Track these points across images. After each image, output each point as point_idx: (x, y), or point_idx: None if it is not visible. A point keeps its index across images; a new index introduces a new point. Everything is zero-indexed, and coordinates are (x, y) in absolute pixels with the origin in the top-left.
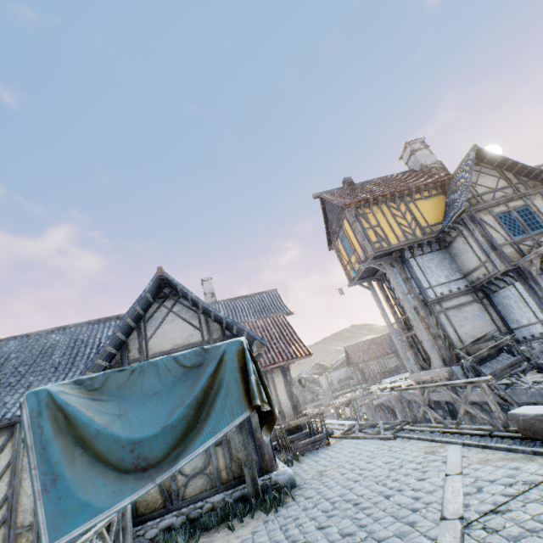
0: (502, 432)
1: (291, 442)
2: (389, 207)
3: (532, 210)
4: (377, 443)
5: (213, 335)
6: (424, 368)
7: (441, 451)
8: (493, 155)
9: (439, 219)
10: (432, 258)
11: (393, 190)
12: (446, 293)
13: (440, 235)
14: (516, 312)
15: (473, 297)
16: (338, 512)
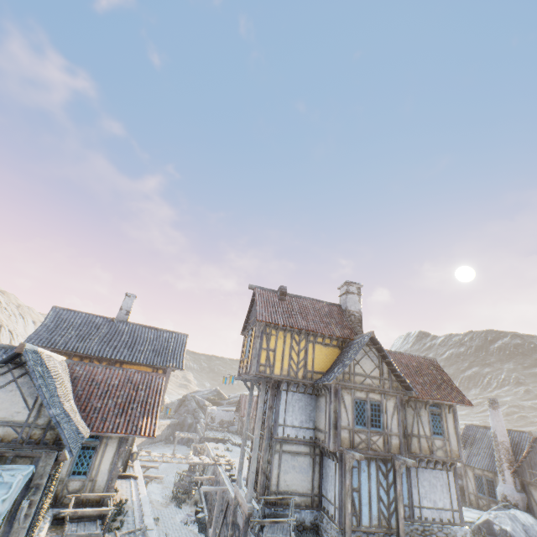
0: None
1: (80, 518)
2: (292, 338)
3: (382, 409)
4: None
5: (39, 420)
6: None
7: None
8: (381, 347)
9: (324, 369)
10: (301, 399)
11: (305, 324)
12: (293, 436)
13: (315, 385)
14: (329, 484)
15: (310, 450)
16: None
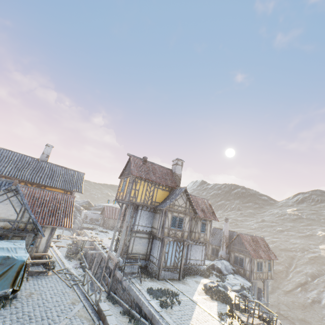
0: (96, 306)
1: (32, 264)
2: (148, 185)
3: (183, 220)
4: (64, 286)
5: (23, 219)
6: (116, 250)
7: (76, 304)
8: (188, 194)
9: (160, 201)
10: (147, 213)
11: (155, 179)
12: (141, 230)
13: (155, 208)
14: (155, 250)
15: (148, 236)
16: (22, 320)
